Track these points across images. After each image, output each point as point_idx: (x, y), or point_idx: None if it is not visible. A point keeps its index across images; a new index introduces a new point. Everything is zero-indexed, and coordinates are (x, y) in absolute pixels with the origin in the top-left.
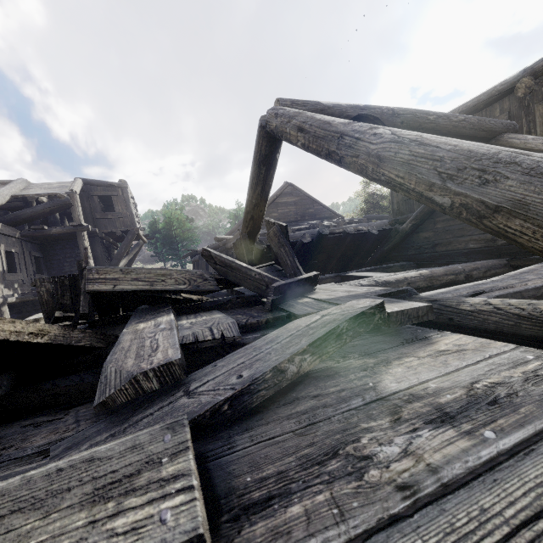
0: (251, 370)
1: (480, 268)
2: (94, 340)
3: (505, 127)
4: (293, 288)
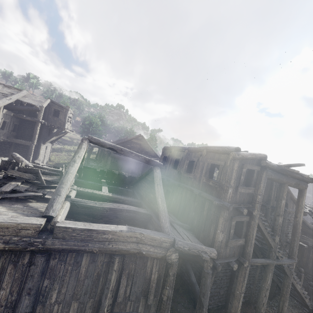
0: (15, 196)
1: (129, 200)
2: (2, 183)
3: (157, 165)
4: (46, 187)
